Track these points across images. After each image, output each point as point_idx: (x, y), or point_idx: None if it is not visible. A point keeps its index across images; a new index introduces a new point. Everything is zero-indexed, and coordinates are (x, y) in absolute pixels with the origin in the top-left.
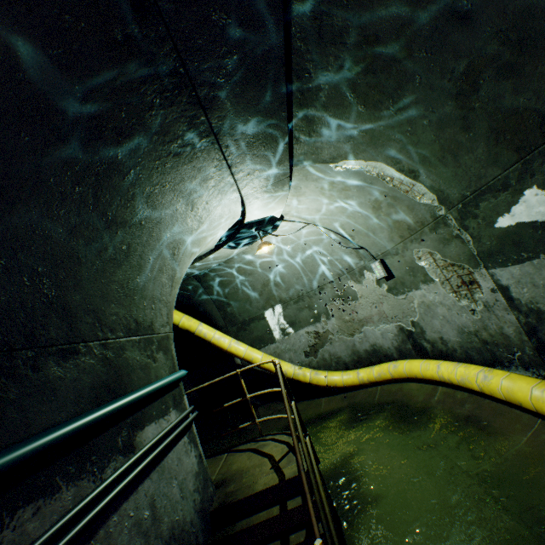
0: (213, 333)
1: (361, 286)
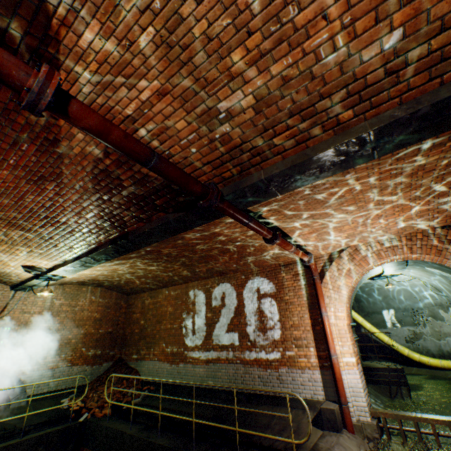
0: (353, 313)
1: (447, 315)
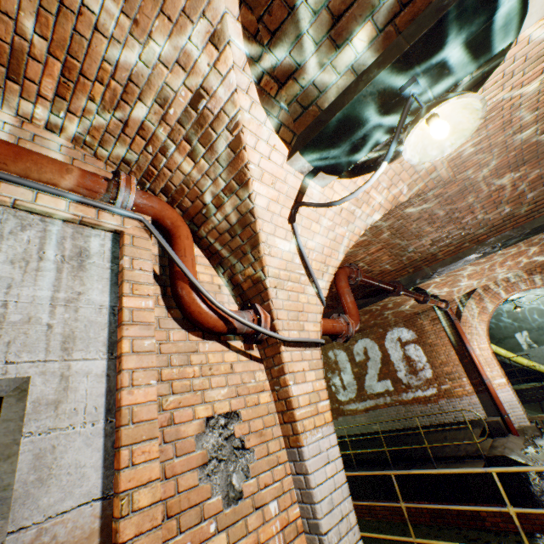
0: None
1: None
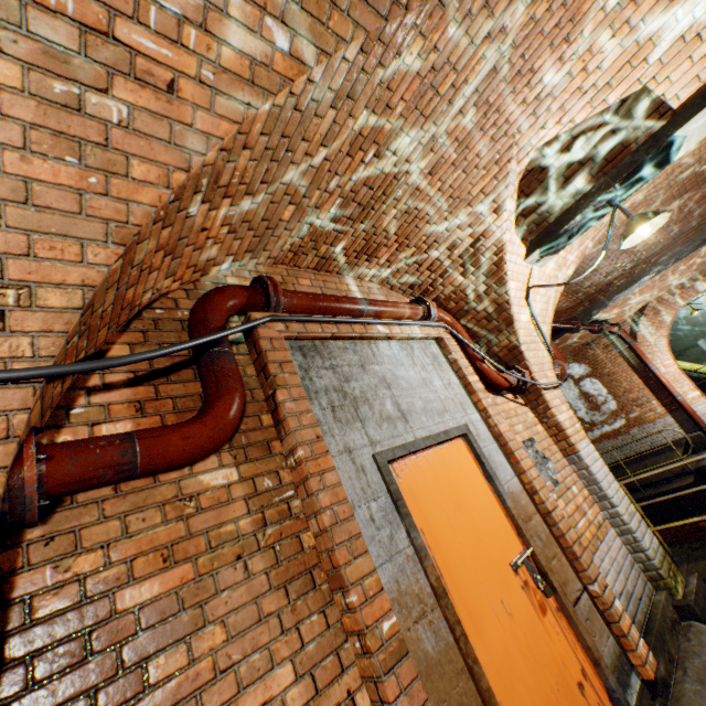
0: None
1: None
